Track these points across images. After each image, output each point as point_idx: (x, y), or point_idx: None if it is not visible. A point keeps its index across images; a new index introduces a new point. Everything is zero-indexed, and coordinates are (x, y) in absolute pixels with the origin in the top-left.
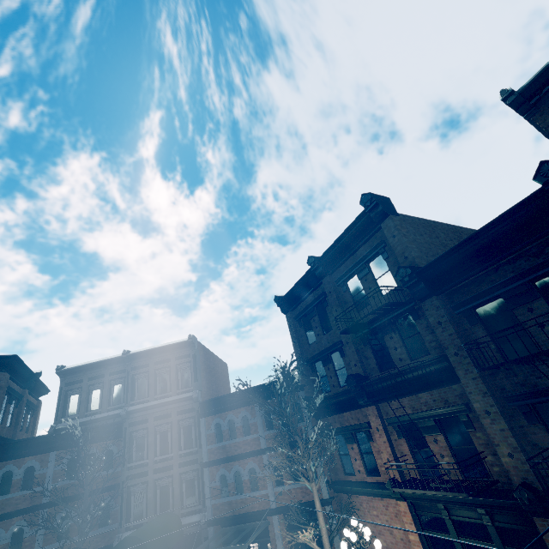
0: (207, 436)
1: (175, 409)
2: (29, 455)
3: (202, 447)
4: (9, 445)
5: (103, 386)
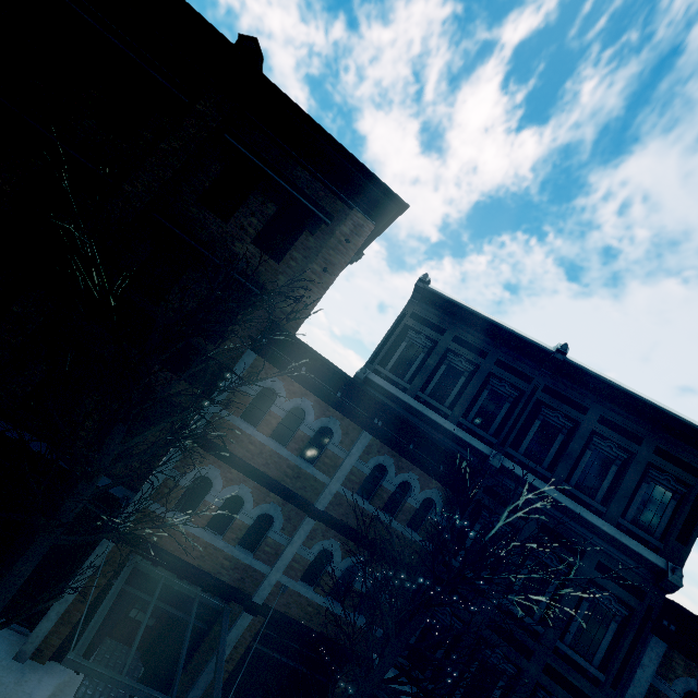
0: (647, 685)
1: (597, 552)
2: (338, 407)
3: (617, 690)
4: (323, 366)
5: (470, 371)
